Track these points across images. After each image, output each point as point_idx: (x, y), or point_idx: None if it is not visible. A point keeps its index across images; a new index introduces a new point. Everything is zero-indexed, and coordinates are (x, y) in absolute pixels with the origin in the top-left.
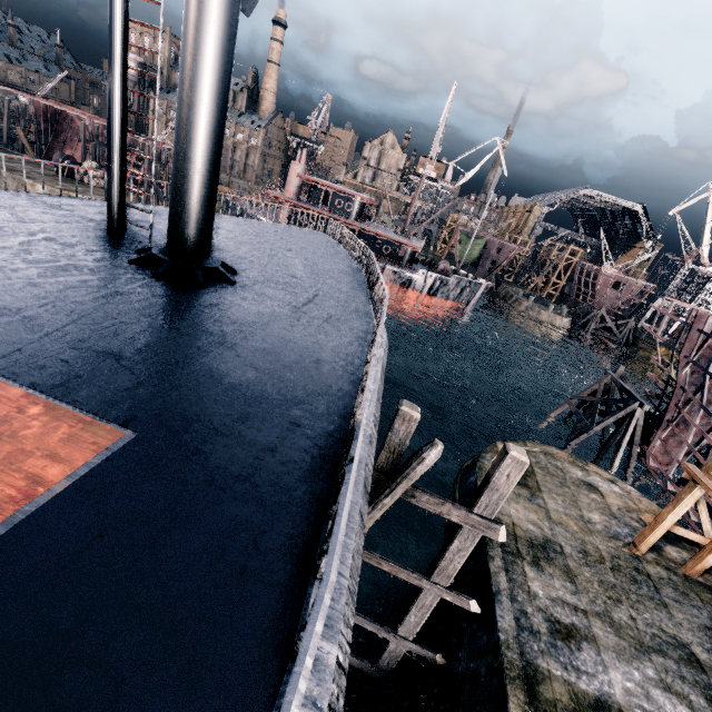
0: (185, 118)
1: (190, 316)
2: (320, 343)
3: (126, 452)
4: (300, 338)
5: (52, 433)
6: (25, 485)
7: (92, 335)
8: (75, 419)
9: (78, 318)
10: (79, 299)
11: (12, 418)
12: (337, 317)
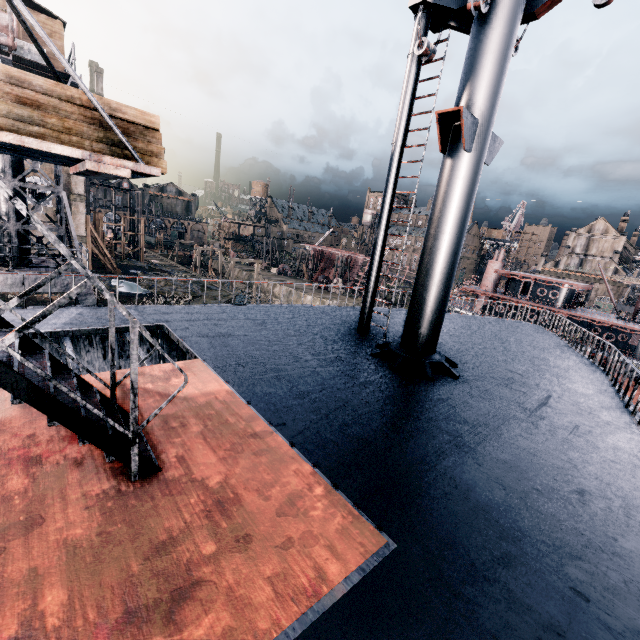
0: (430, 246)
1: (424, 410)
2: (575, 463)
3: (389, 566)
4: (546, 452)
5: (331, 520)
6: (313, 577)
7: (353, 421)
8: (345, 509)
9: (342, 404)
10: (342, 386)
11: (305, 495)
12: (586, 428)
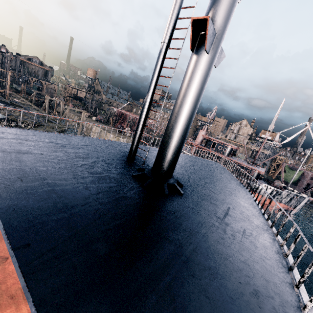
0: (176, 111)
1: (159, 221)
2: (249, 263)
3: None
4: (232, 255)
5: None
6: None
7: (101, 236)
8: None
9: (98, 217)
10: (103, 201)
11: None
12: (249, 231)
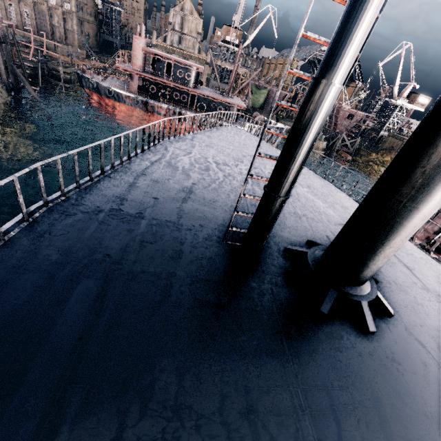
0: None
1: None
2: None
3: None
4: None
5: None
6: None
7: None
8: None
9: None
10: None
11: None
12: None
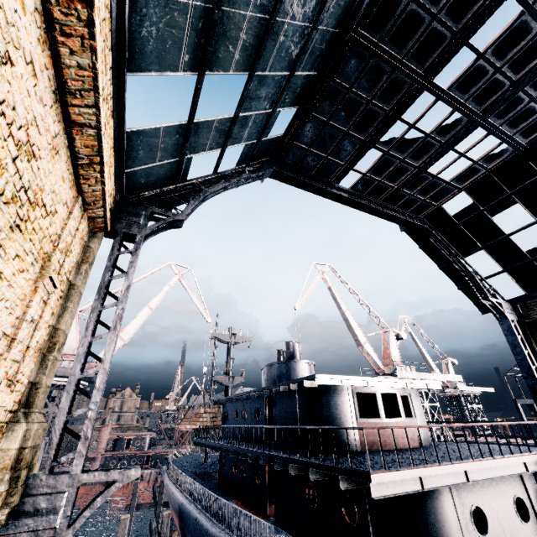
0: None
1: None
2: None
3: None
4: None
5: None
6: None
7: None
8: None
9: None
10: None
11: None
12: None
